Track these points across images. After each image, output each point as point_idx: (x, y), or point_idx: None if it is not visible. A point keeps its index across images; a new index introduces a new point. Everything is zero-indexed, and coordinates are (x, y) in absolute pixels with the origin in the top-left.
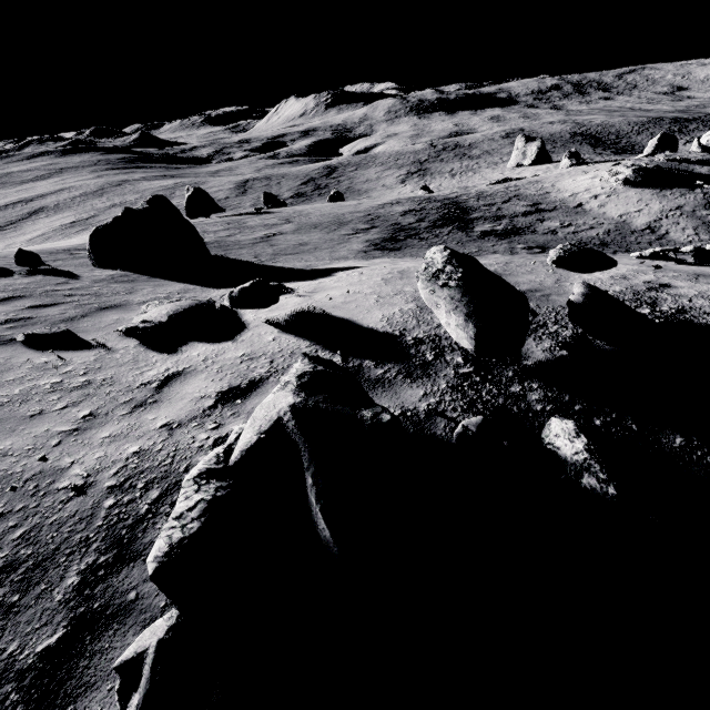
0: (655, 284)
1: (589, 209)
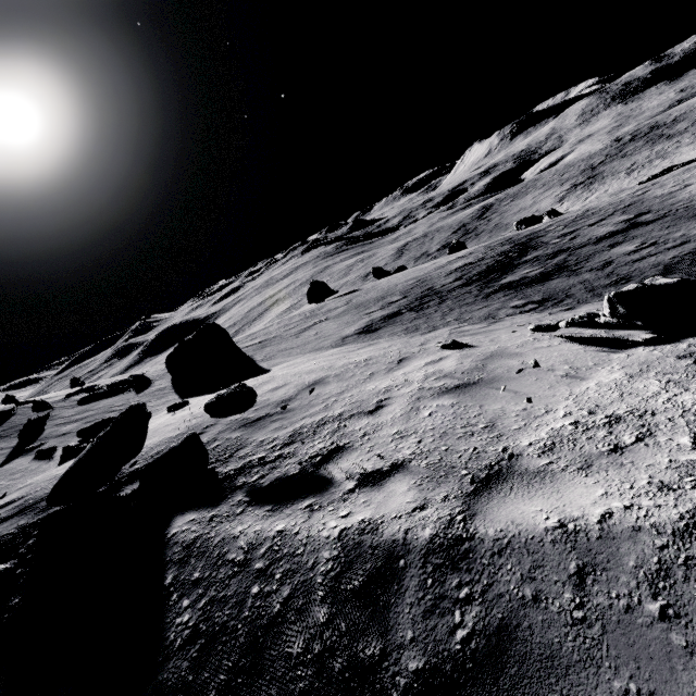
0: (374, 406)
1: None
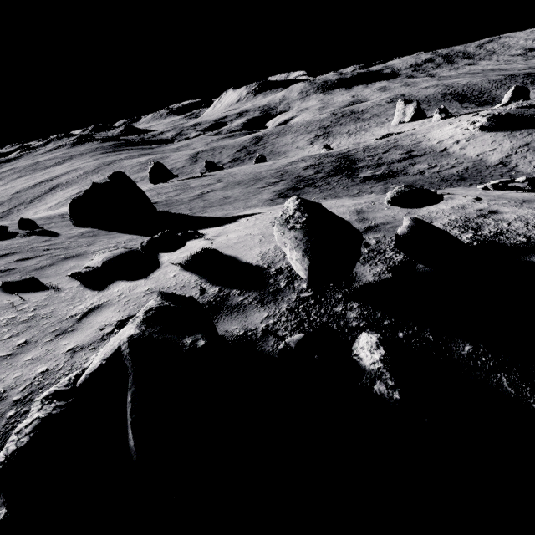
0: (485, 211)
1: (452, 152)
